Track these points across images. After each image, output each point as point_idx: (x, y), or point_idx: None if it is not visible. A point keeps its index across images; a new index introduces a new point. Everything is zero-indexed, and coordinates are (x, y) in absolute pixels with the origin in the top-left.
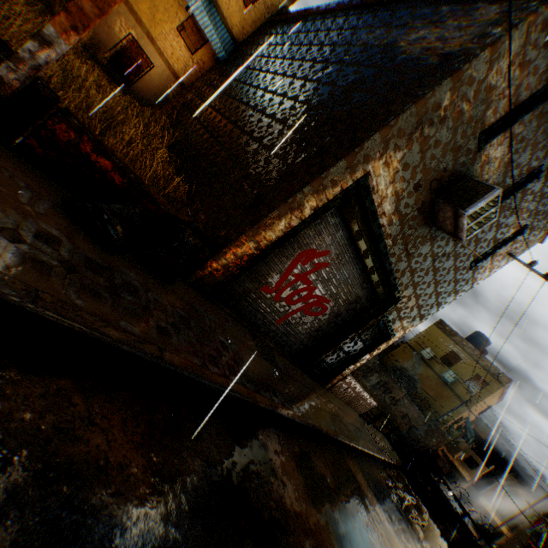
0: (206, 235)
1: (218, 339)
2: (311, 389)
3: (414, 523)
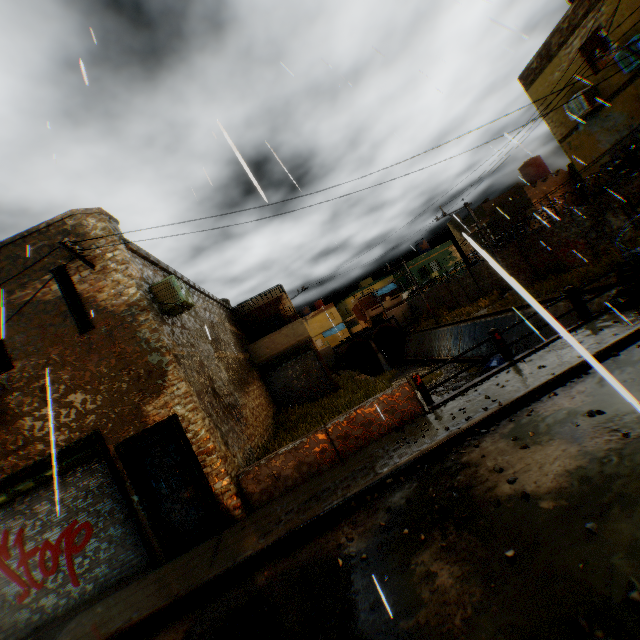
0: None
1: None
2: (143, 586)
3: (421, 552)
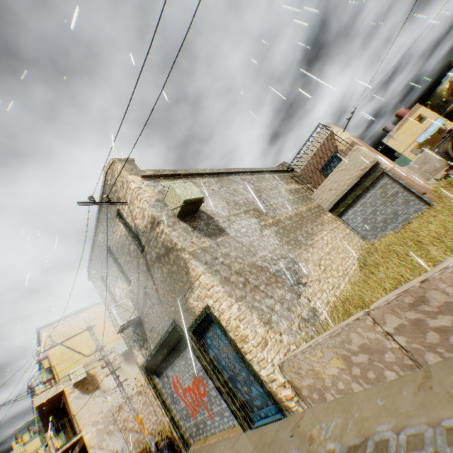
0: (165, 435)
1: None
2: (231, 452)
3: None
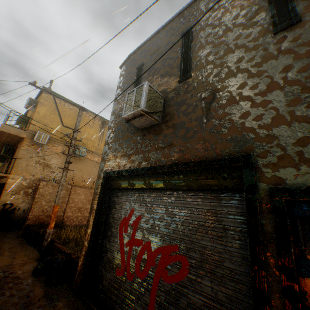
0: (68, 252)
1: (36, 309)
2: None
3: None
